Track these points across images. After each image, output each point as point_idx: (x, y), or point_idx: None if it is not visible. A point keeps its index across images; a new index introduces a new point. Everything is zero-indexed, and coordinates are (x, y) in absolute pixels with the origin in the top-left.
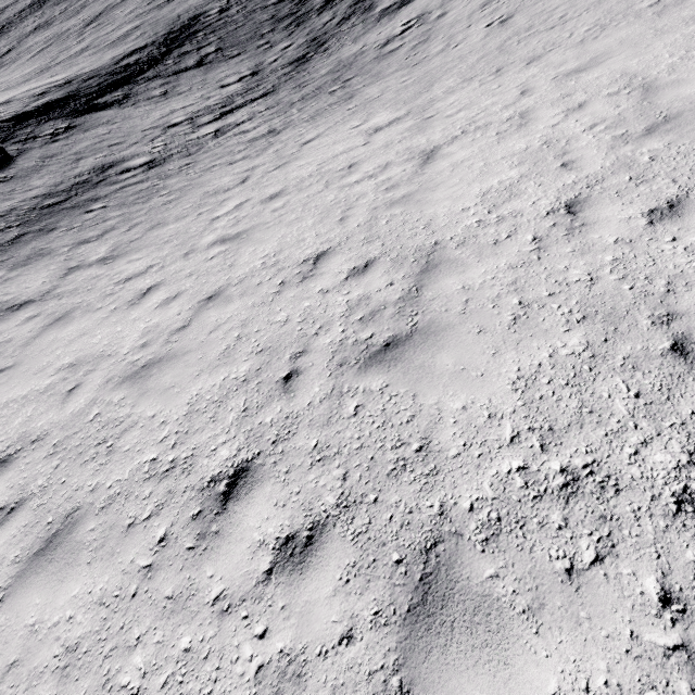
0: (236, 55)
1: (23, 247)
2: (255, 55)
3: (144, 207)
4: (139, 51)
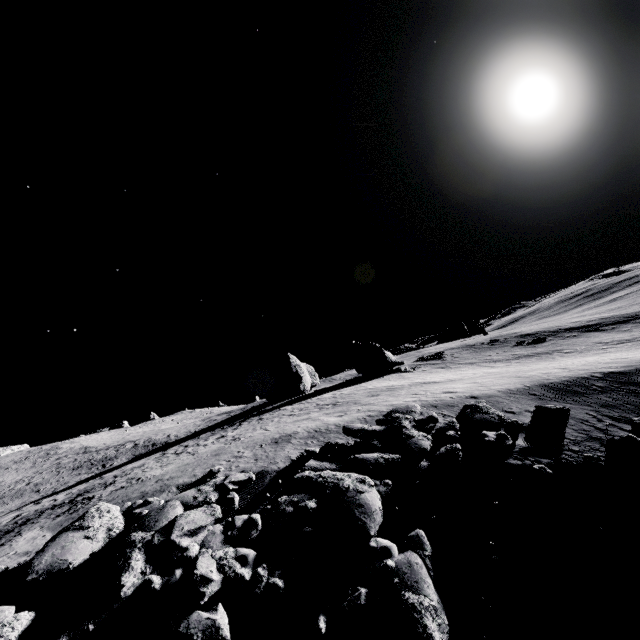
0: None
1: (509, 360)
2: None
3: (540, 360)
4: None
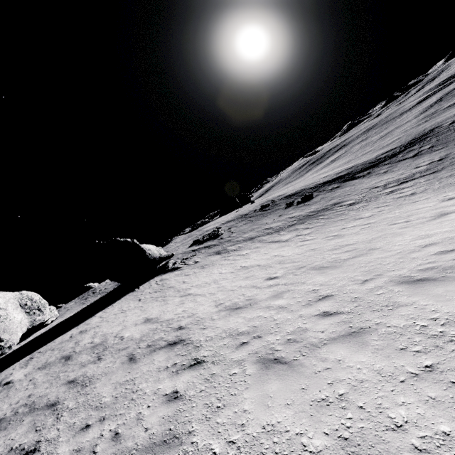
0: (438, 149)
1: (293, 227)
2: (450, 148)
3: (332, 220)
4: (390, 151)
